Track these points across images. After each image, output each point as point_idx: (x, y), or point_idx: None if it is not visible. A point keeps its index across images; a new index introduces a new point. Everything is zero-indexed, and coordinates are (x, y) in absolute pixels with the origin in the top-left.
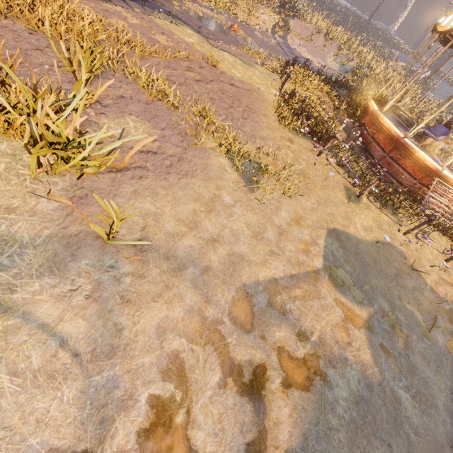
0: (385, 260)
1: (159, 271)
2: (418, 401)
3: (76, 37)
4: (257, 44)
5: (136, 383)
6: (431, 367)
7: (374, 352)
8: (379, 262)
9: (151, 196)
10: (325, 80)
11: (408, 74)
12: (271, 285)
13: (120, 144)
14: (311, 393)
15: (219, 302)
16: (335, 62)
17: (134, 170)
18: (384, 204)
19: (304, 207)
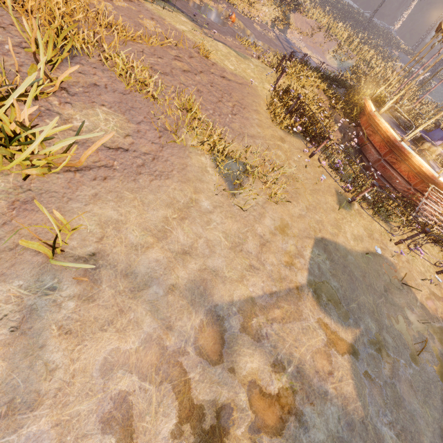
0: (375, 273)
1: (113, 292)
2: (403, 440)
3: (46, 15)
4: (256, 36)
5: (65, 440)
6: (418, 397)
7: (357, 382)
8: (368, 276)
9: (115, 200)
10: (323, 77)
11: (407, 75)
12: (247, 306)
13: (73, 140)
14: (283, 438)
15: (183, 328)
16: (335, 59)
17: (98, 170)
18: (377, 211)
19: (291, 214)
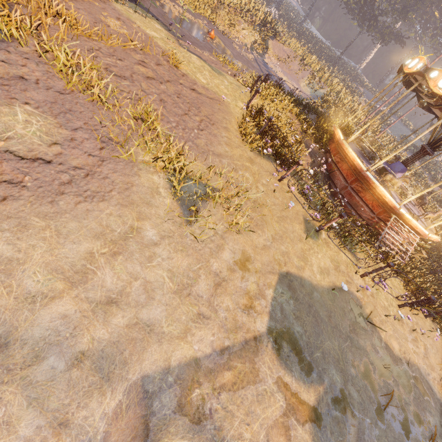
0: (340, 311)
1: None
2: None
3: None
4: (234, 55)
5: None
6: None
7: None
8: (334, 316)
9: (14, 230)
10: (296, 102)
11: (370, 109)
12: (188, 371)
13: None
14: None
15: (88, 420)
16: (308, 87)
17: None
18: (343, 241)
19: (254, 245)
